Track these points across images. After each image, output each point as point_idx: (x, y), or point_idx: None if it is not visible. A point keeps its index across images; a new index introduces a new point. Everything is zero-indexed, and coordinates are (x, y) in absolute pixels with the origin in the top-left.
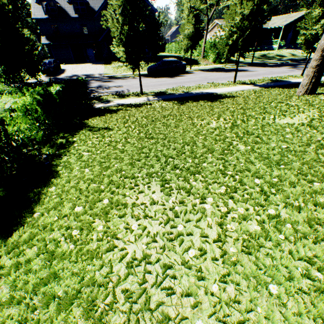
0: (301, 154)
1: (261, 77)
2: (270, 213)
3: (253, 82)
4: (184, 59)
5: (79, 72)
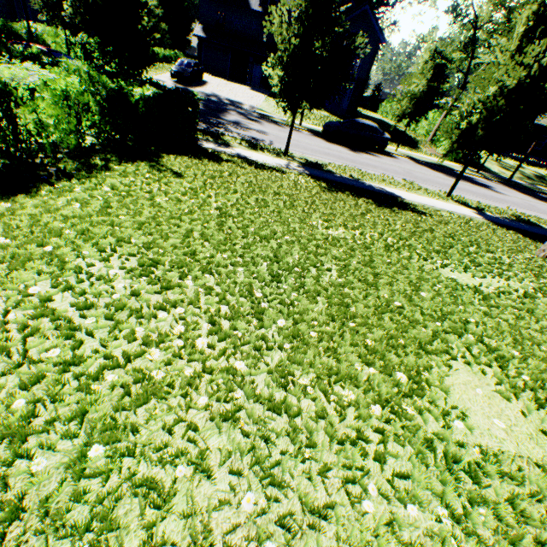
0: (412, 326)
1: (505, 207)
2: (236, 367)
3: (481, 208)
4: (397, 133)
5: (223, 93)
